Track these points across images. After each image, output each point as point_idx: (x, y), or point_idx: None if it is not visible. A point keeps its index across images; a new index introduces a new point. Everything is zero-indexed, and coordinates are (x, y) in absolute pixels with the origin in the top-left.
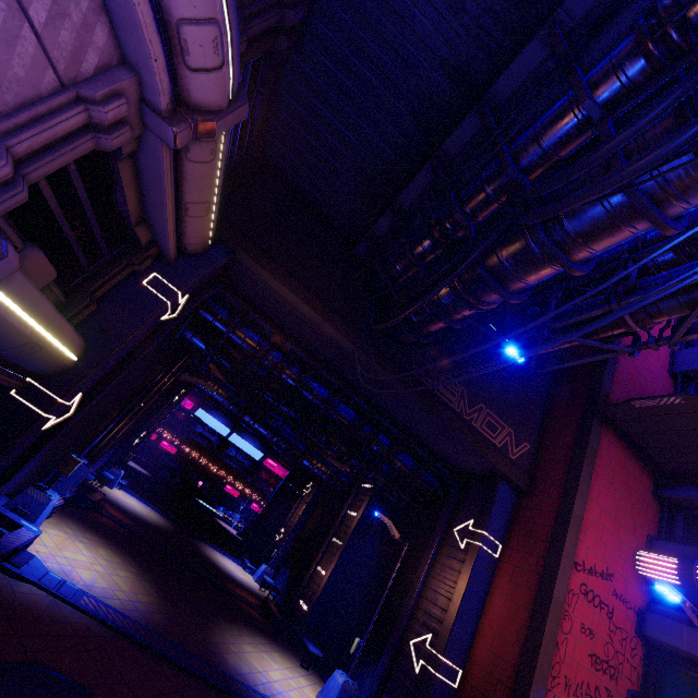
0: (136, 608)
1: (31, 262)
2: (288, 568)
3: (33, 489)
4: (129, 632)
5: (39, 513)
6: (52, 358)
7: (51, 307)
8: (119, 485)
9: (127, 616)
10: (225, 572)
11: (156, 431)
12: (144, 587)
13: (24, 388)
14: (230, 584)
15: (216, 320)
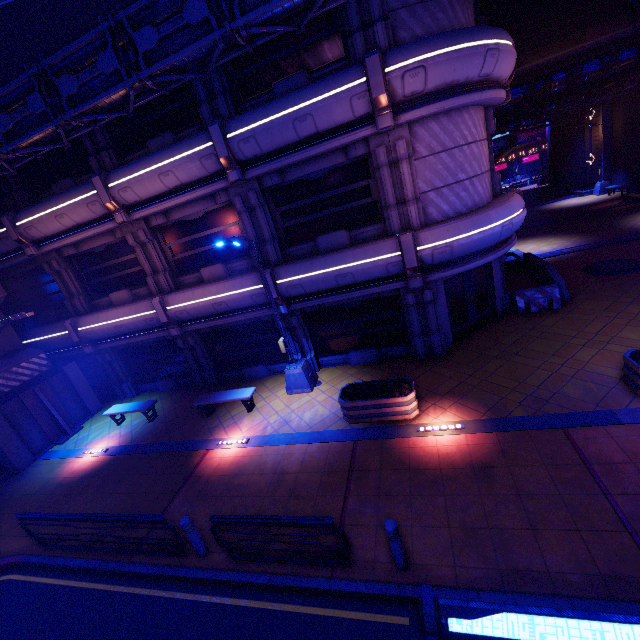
0: (579, 242)
1: None
2: (620, 171)
3: None
4: (594, 247)
5: None
6: None
7: None
8: None
9: (584, 245)
10: (576, 207)
11: None
12: (566, 237)
13: None
14: (590, 208)
15: None
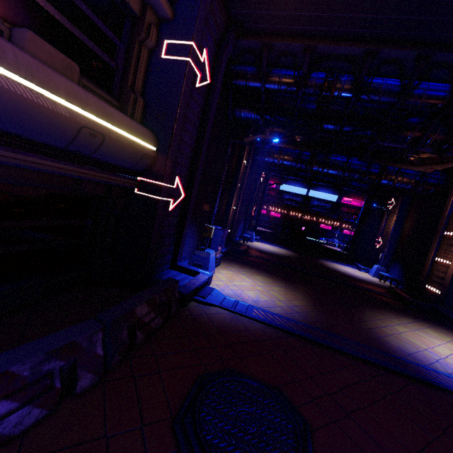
0: (294, 311)
1: (30, 47)
2: (398, 264)
3: (197, 251)
4: (295, 331)
5: (207, 263)
6: (127, 147)
7: (73, 84)
8: (256, 240)
9: (289, 319)
10: (346, 274)
11: (264, 208)
12: (294, 295)
13: (140, 186)
14: (355, 281)
15: (248, 80)
